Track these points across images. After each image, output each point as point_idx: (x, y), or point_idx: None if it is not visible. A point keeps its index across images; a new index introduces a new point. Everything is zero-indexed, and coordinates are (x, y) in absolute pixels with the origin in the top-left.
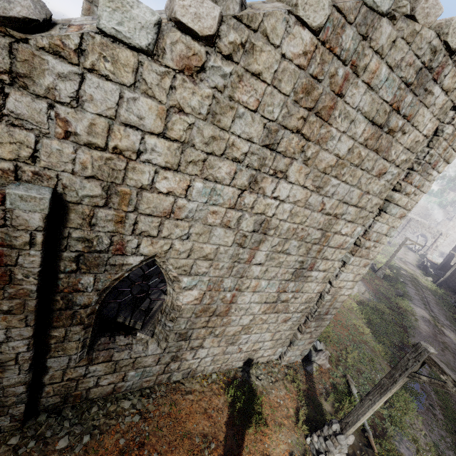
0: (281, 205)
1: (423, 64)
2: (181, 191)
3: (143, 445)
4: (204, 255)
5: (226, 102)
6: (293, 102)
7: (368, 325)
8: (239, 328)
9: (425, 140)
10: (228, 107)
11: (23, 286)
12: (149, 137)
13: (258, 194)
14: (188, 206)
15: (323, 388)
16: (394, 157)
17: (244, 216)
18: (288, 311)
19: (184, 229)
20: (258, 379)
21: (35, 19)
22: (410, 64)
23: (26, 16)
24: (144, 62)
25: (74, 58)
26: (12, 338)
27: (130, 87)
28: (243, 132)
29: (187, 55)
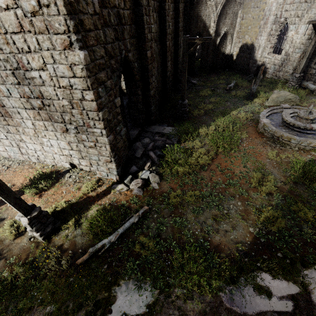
0: None
1: None
2: None
3: None
4: None
5: None
6: None
7: (290, 185)
8: (32, 130)
9: None
10: None
11: None
12: None
13: None
14: None
15: (108, 203)
16: None
17: None
18: (56, 121)
19: None
20: (70, 177)
21: None
22: None
23: None
24: None
25: None
26: None
27: None
28: None
29: None
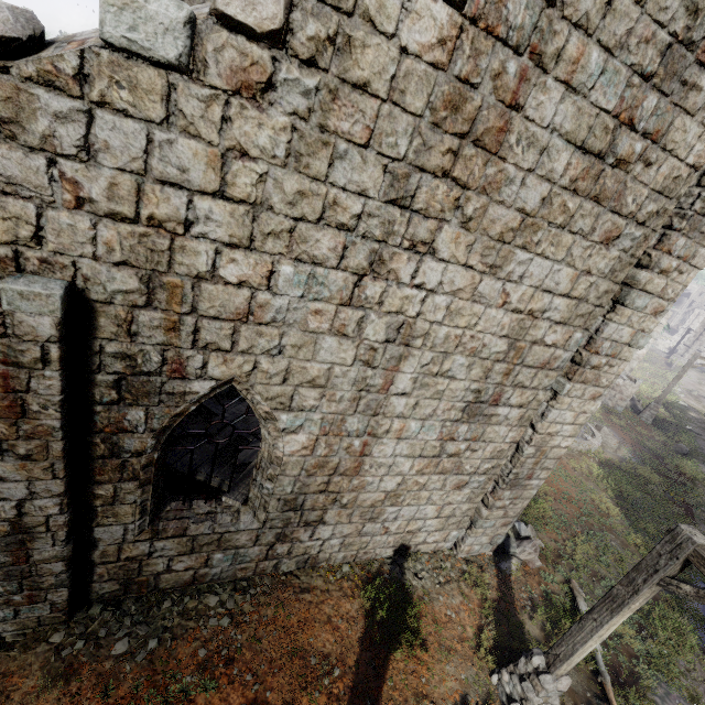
0: (430, 298)
1: (674, 37)
2: (260, 280)
3: (232, 661)
4: (310, 379)
5: (315, 136)
6: (431, 125)
7: (618, 501)
8: (381, 495)
9: (693, 173)
10: (319, 144)
11: (41, 422)
12: (199, 199)
13: (389, 282)
14: (274, 303)
15: (527, 599)
16: (633, 209)
17: (368, 317)
18: (461, 472)
19: (273, 338)
20: (418, 577)
21: (15, 38)
22: (646, 40)
23: (2, 35)
24: (178, 84)
25: (74, 89)
26: (37, 494)
27: (162, 125)
28: (349, 182)
29: (242, 67)
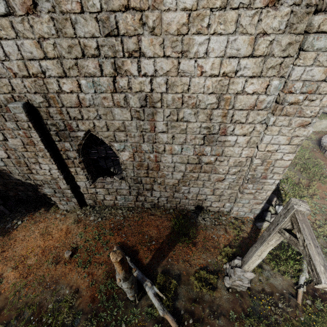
0: (154, 80)
1: None
2: (76, 89)
3: (120, 230)
4: (117, 128)
5: (61, 18)
6: None
7: None
8: (175, 181)
9: None
10: (64, 21)
11: (40, 146)
12: (41, 62)
13: (128, 76)
14: (86, 97)
15: None
16: None
17: (127, 96)
18: (218, 172)
19: (94, 112)
20: (204, 220)
21: None
22: None
23: None
24: (12, 20)
25: None
26: (51, 168)
27: (17, 38)
28: (85, 33)
29: (23, 2)
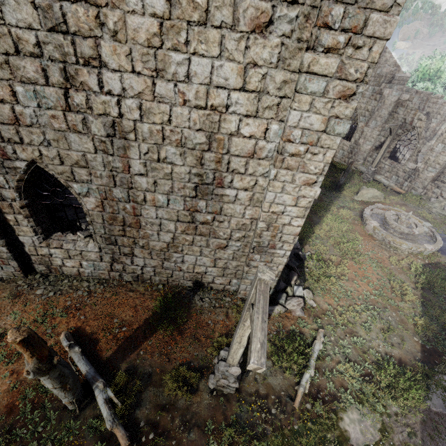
0: (122, 102)
1: None
2: (9, 97)
3: (79, 309)
4: (76, 162)
5: None
6: None
7: (422, 292)
8: (164, 244)
9: None
10: None
11: None
12: None
13: (86, 91)
14: (26, 112)
15: (274, 330)
16: None
17: (87, 118)
18: (218, 237)
19: (39, 135)
20: (202, 300)
21: None
22: None
23: None
24: None
25: None
26: None
27: None
28: (18, 21)
29: None
